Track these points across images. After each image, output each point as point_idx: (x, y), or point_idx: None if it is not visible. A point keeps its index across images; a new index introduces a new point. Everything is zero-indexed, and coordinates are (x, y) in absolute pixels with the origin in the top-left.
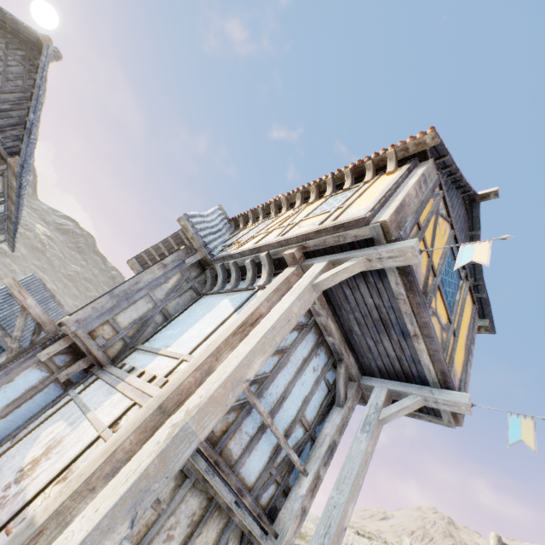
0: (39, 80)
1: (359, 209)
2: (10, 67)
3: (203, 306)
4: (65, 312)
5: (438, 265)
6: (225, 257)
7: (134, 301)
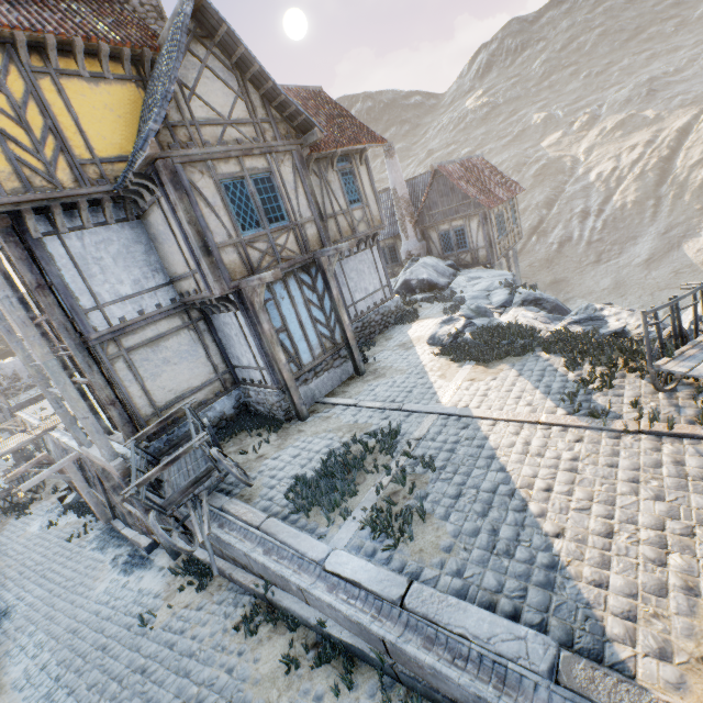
0: None
1: None
2: None
3: None
4: None
5: None
6: None
7: None
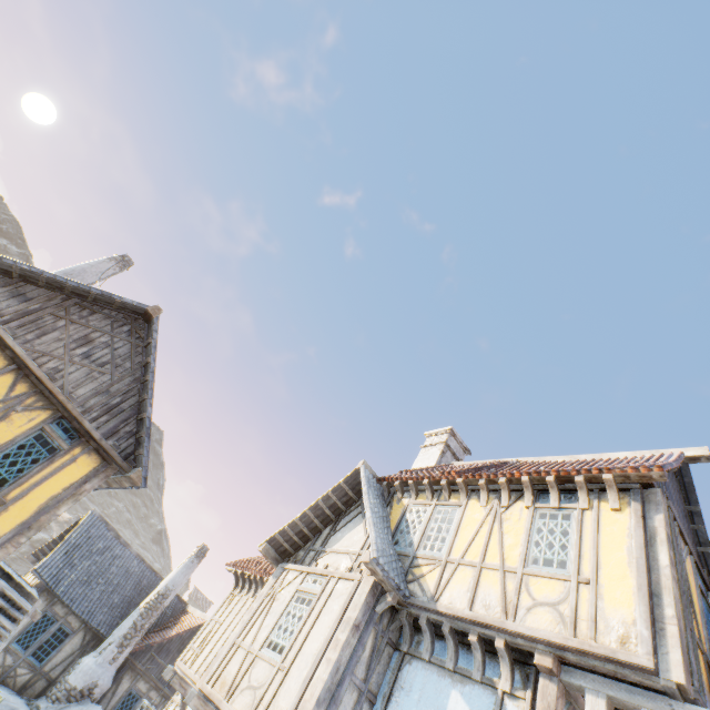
0: (153, 362)
1: (624, 622)
2: (117, 350)
3: (420, 690)
4: (134, 555)
5: (704, 642)
6: (429, 610)
7: (340, 699)
